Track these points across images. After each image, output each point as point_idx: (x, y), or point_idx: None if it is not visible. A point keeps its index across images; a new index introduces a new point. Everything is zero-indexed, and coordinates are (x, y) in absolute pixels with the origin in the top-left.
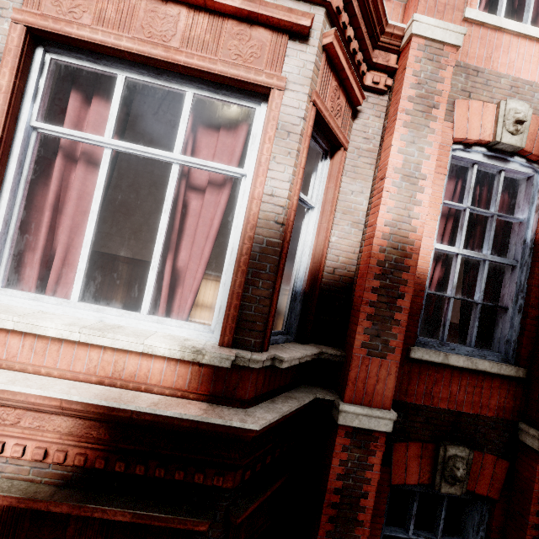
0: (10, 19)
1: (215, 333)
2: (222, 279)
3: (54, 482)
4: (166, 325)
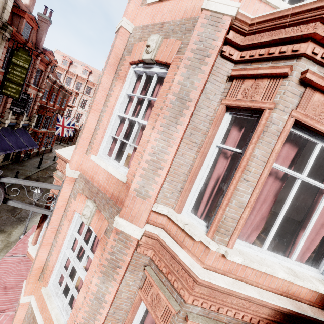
0: (287, 113)
1: None
2: None
3: None
4: (306, 269)
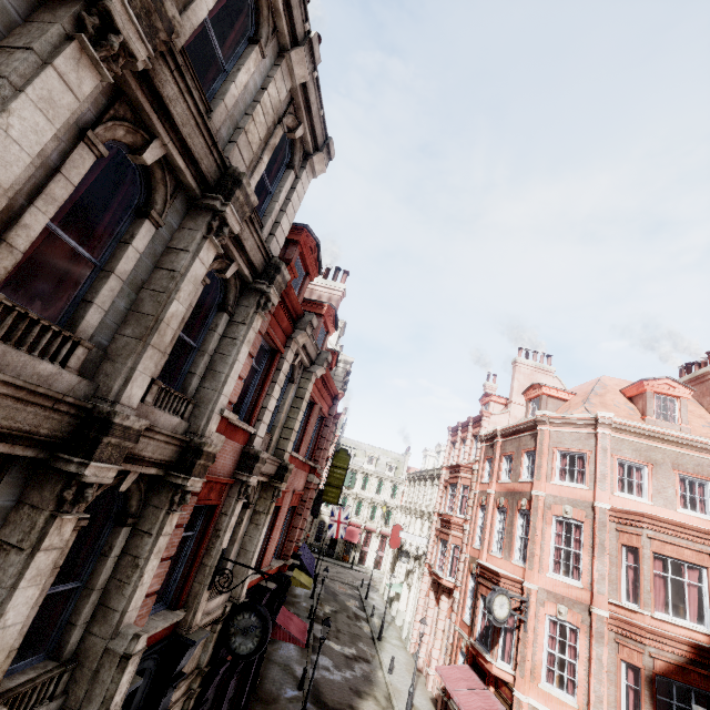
0: (648, 549)
1: (708, 628)
2: (705, 613)
3: (683, 662)
4: (696, 625)
